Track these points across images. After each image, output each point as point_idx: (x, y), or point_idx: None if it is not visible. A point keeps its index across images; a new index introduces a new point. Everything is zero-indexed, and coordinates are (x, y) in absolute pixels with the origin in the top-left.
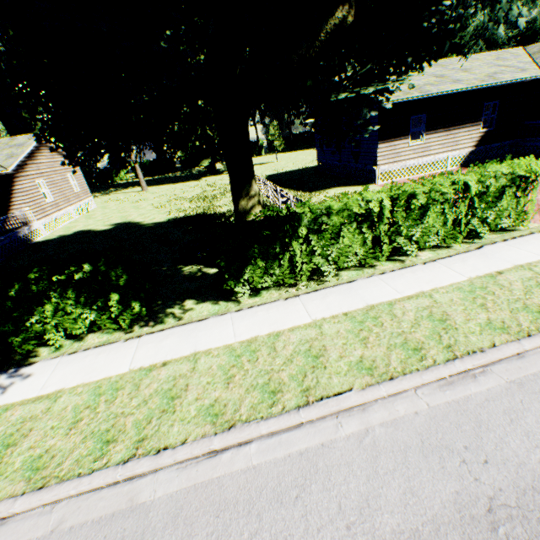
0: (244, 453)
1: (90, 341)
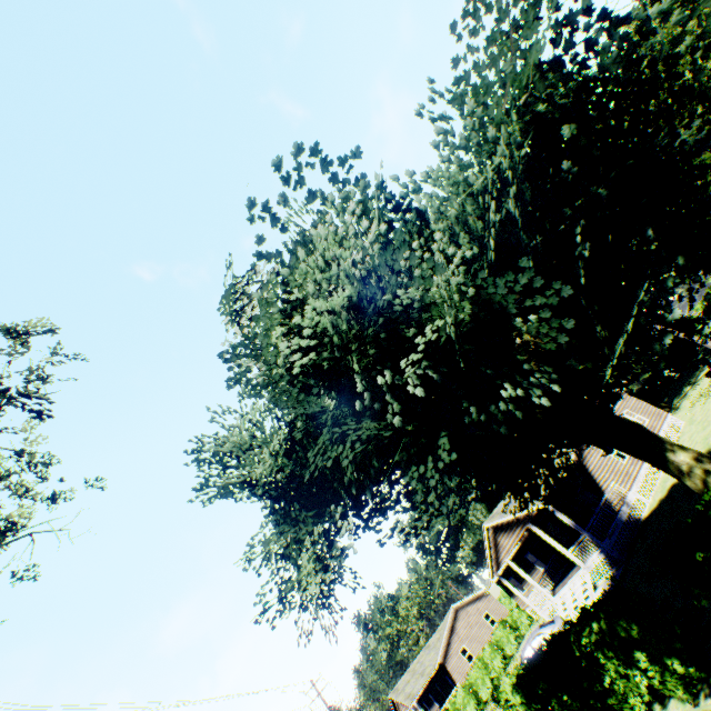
0: None
1: (669, 710)
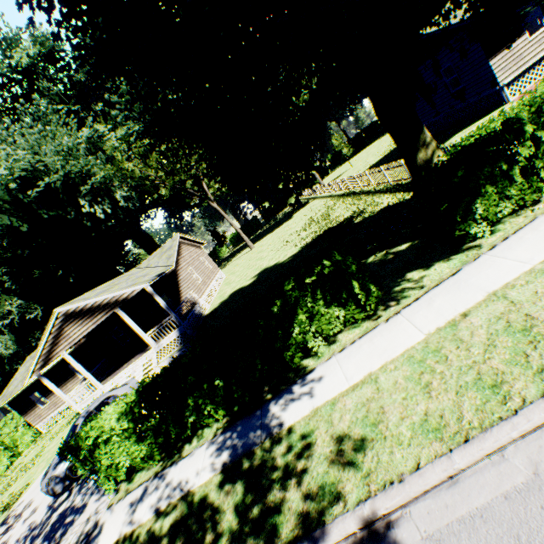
0: None
1: (344, 339)
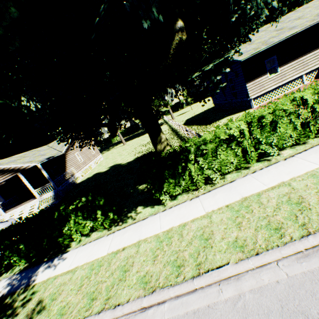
0: (160, 310)
1: (93, 236)
